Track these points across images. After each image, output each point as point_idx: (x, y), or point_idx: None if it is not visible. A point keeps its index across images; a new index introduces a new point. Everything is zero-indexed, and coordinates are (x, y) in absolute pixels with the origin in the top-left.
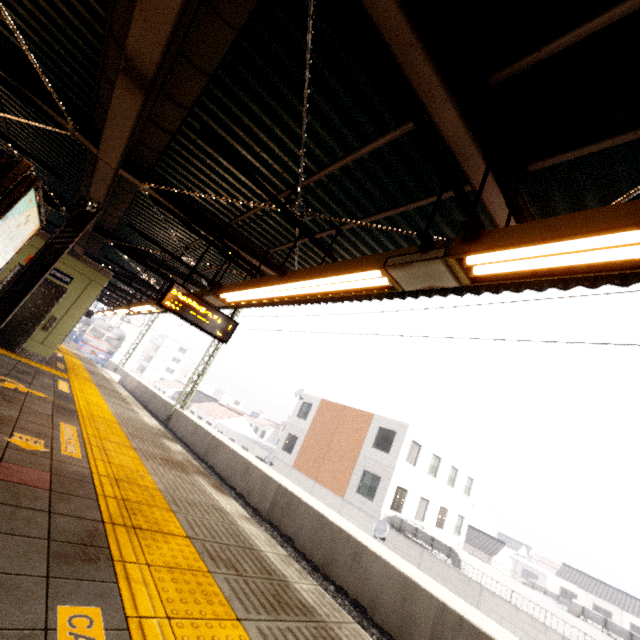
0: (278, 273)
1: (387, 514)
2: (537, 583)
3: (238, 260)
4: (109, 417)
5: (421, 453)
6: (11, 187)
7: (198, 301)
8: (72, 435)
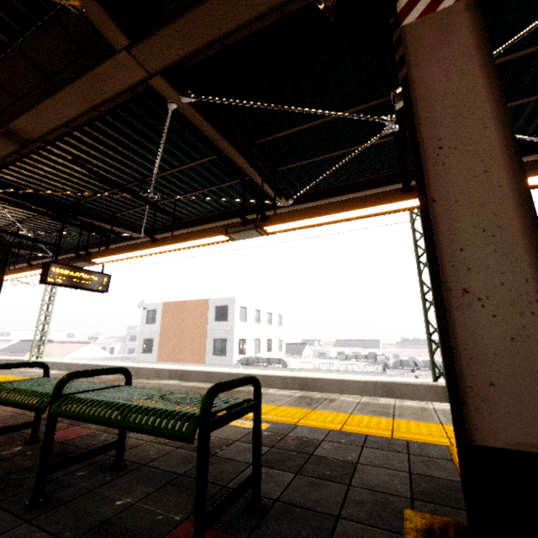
0: (125, 228)
1: (237, 359)
2: (326, 356)
3: (82, 224)
4: None
5: (248, 312)
6: (0, 256)
7: (74, 270)
8: None
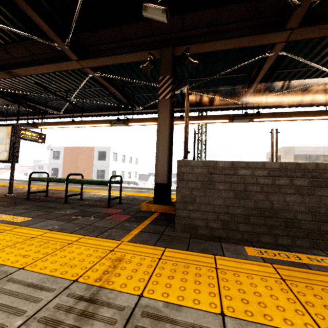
0: (52, 109)
1: None
2: None
3: None
4: (8, 184)
5: (118, 156)
6: (18, 131)
7: (27, 131)
8: (25, 188)
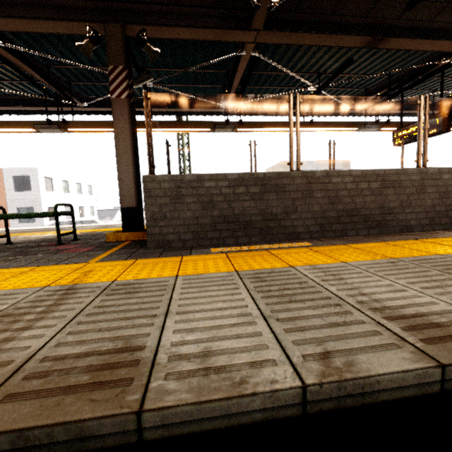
0: None
1: (49, 224)
2: None
3: None
4: None
5: (54, 183)
6: None
7: None
8: None
